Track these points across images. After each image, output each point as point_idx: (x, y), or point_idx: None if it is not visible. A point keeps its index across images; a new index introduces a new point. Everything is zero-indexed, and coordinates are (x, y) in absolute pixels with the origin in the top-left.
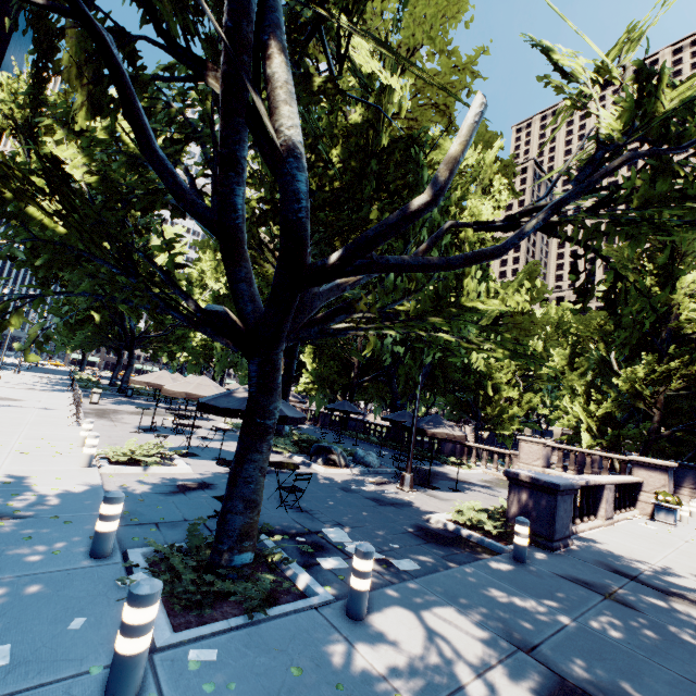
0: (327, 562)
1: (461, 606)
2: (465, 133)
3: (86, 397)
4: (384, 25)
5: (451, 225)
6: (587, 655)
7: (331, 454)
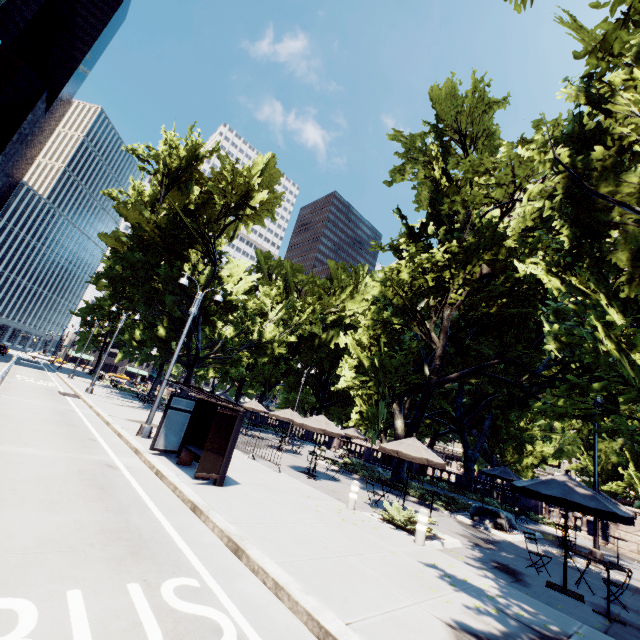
0: None
1: None
2: None
3: None
4: None
5: None
6: None
7: (498, 517)
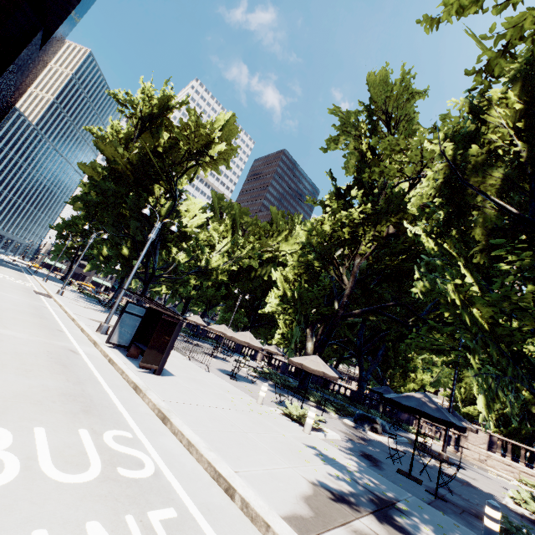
0: None
1: None
2: None
3: None
4: None
5: None
6: None
7: (375, 423)
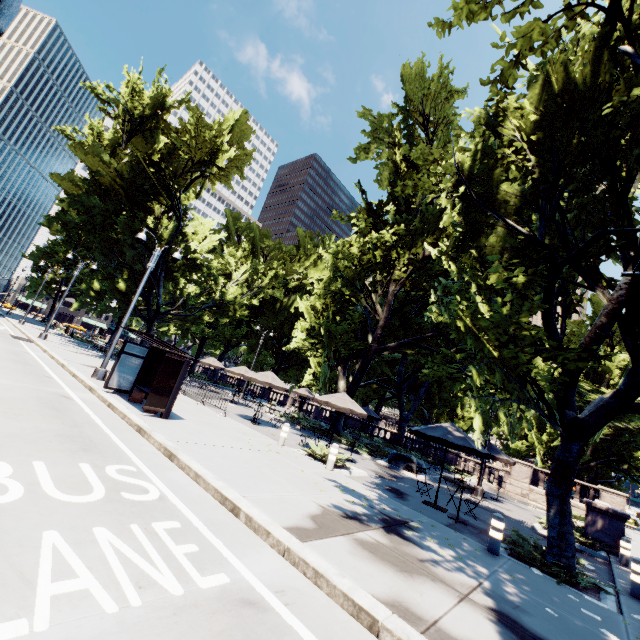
0: None
1: None
2: None
3: None
4: None
5: None
6: None
7: (410, 462)
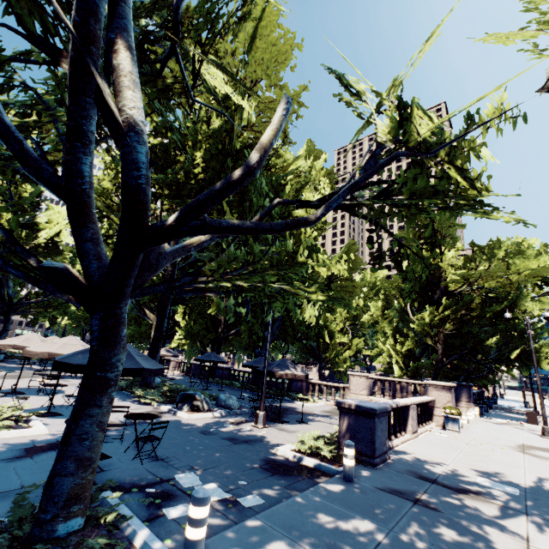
0: (173, 511)
1: (296, 536)
2: (276, 122)
3: None
4: (235, 64)
5: (279, 202)
6: None
7: (195, 400)
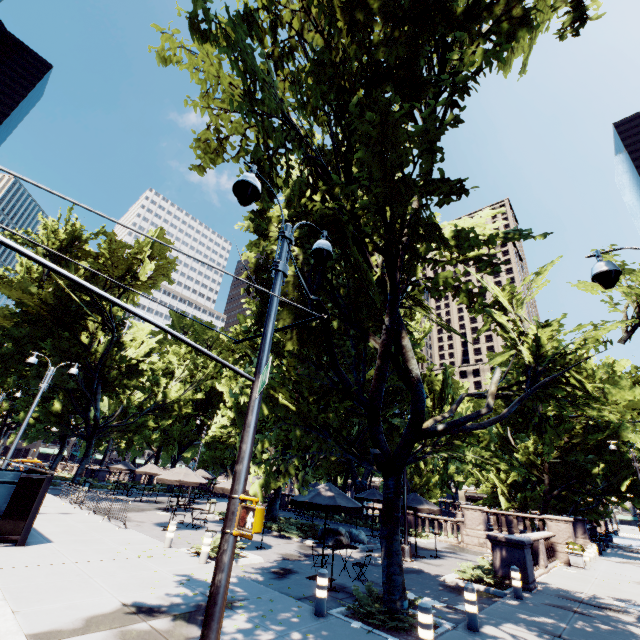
0: None
1: (513, 622)
2: (496, 382)
3: (56, 495)
4: None
5: (465, 395)
6: (584, 636)
7: (338, 534)
